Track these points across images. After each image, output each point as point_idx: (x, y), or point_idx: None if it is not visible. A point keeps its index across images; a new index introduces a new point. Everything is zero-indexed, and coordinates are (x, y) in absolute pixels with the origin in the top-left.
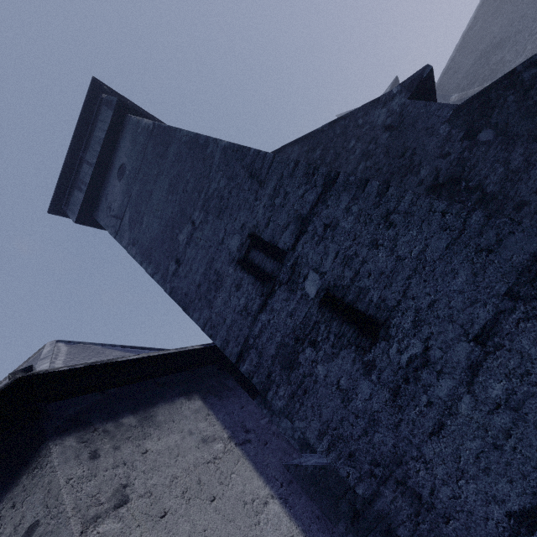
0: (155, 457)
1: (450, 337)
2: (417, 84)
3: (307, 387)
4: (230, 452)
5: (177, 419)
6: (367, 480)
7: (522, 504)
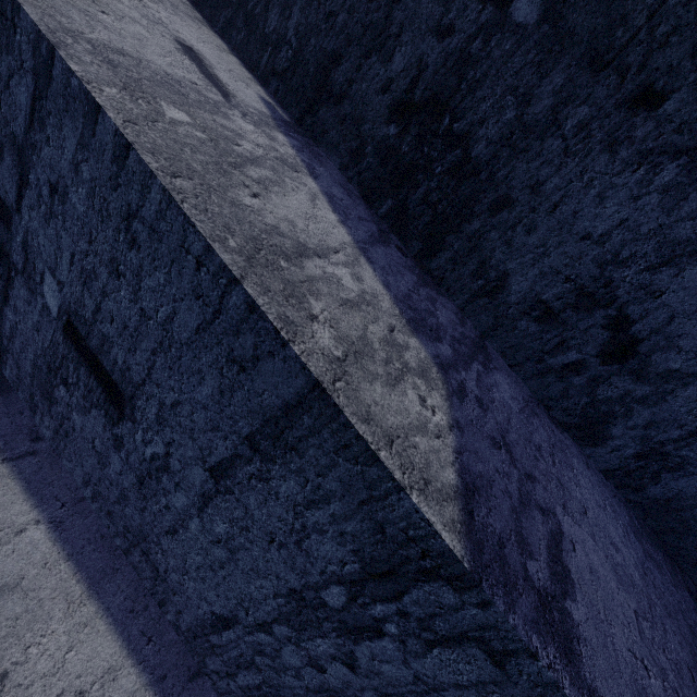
0: None
1: (190, 455)
2: None
3: (67, 430)
4: None
5: None
6: (122, 538)
7: (222, 613)
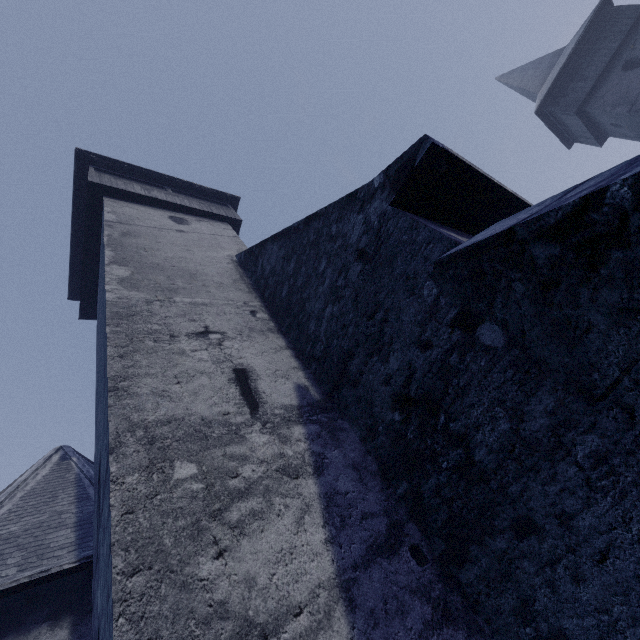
0: None
1: None
2: (405, 176)
3: None
4: None
5: None
6: None
7: None
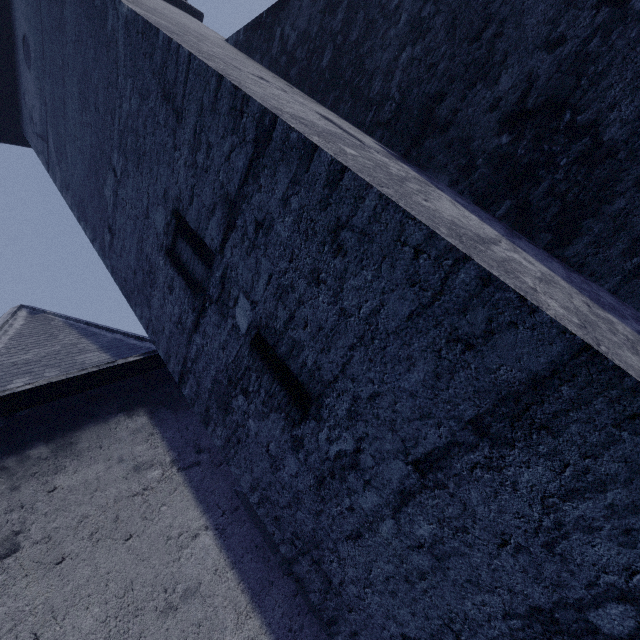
0: (65, 495)
1: (387, 449)
2: None
3: (240, 437)
4: (168, 480)
5: (107, 443)
6: (288, 545)
7: (418, 636)
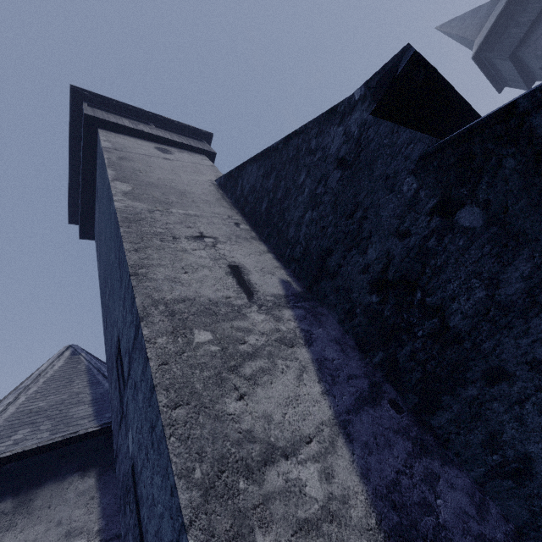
0: None
1: None
2: (387, 85)
3: None
4: None
5: (55, 503)
6: None
7: None
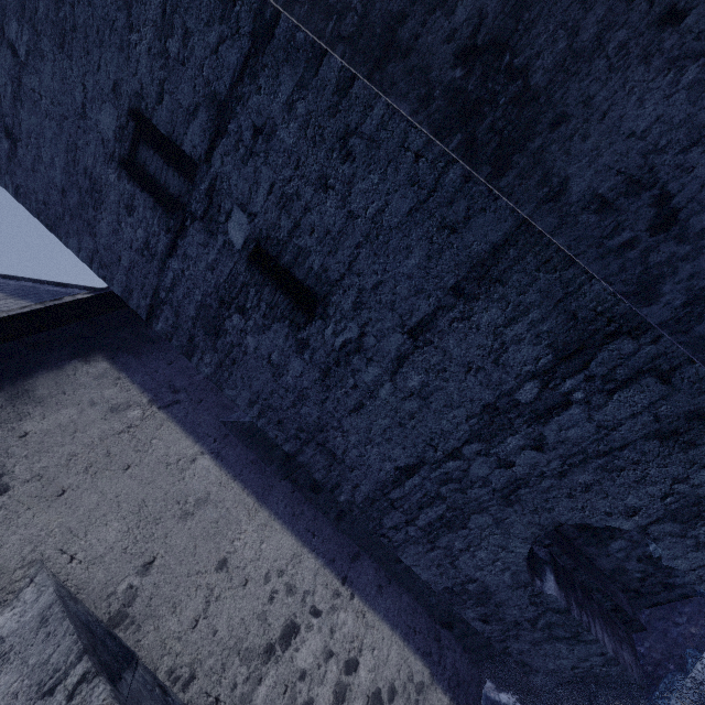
0: (41, 439)
1: (388, 327)
2: None
3: (236, 357)
4: (151, 418)
5: (70, 389)
6: (292, 441)
7: (407, 463)
